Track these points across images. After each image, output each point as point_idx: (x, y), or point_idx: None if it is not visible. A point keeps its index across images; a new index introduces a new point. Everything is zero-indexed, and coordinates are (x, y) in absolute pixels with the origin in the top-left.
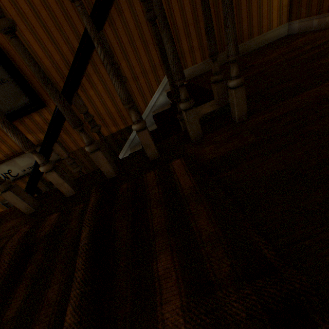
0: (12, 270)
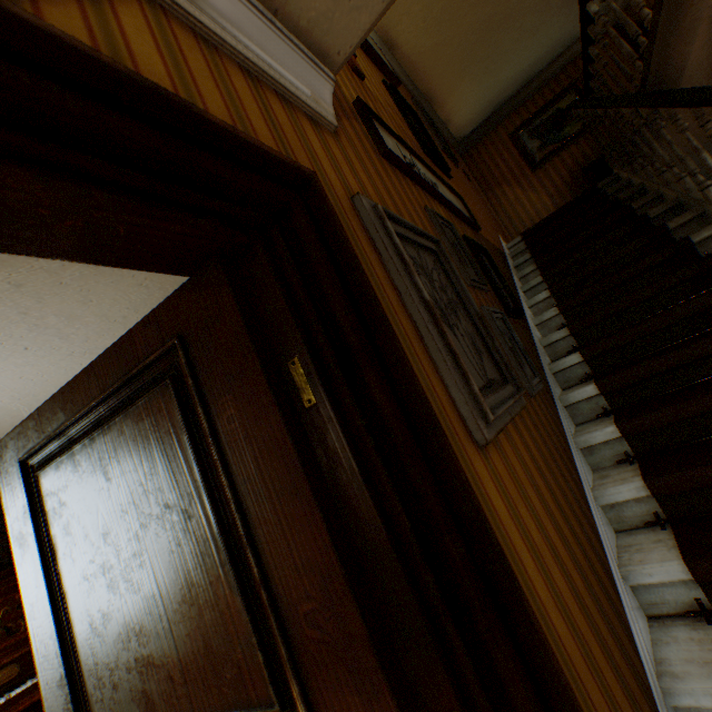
0: None
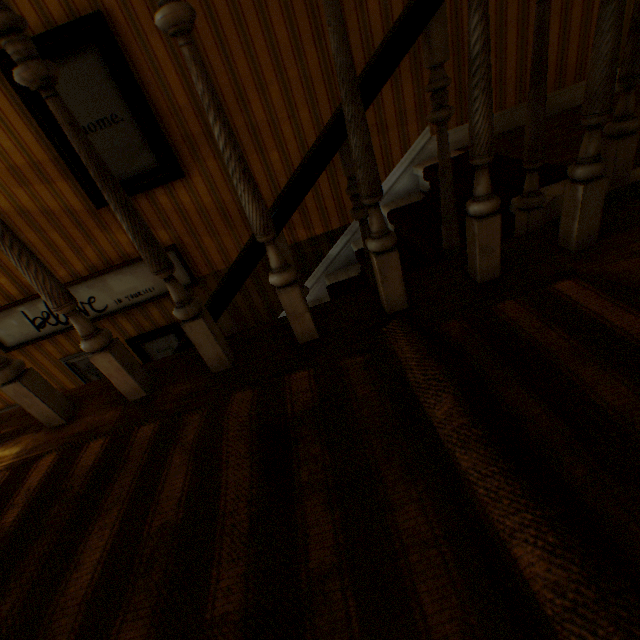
0: (263, 472)
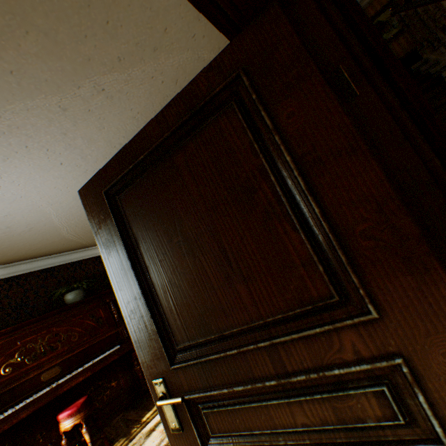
0: None
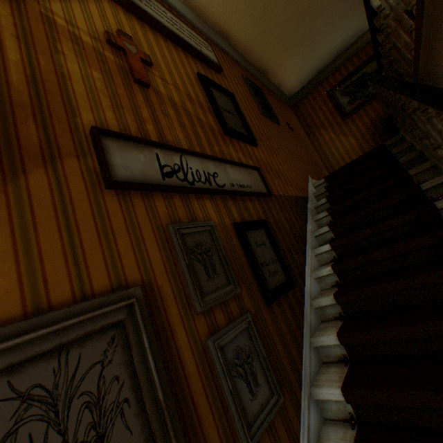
0: None
